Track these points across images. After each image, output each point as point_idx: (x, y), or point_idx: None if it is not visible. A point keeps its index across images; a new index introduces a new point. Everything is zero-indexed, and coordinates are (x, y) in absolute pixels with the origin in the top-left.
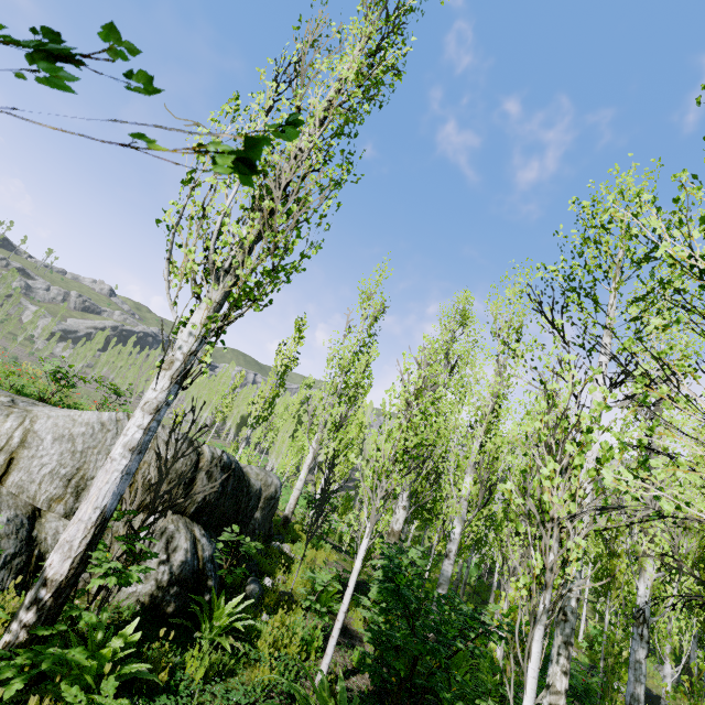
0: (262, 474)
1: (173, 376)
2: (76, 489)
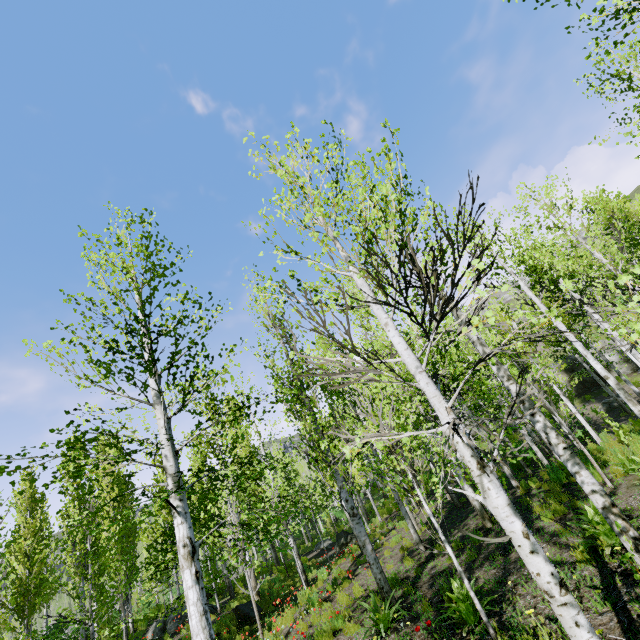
0: None
1: None
2: None
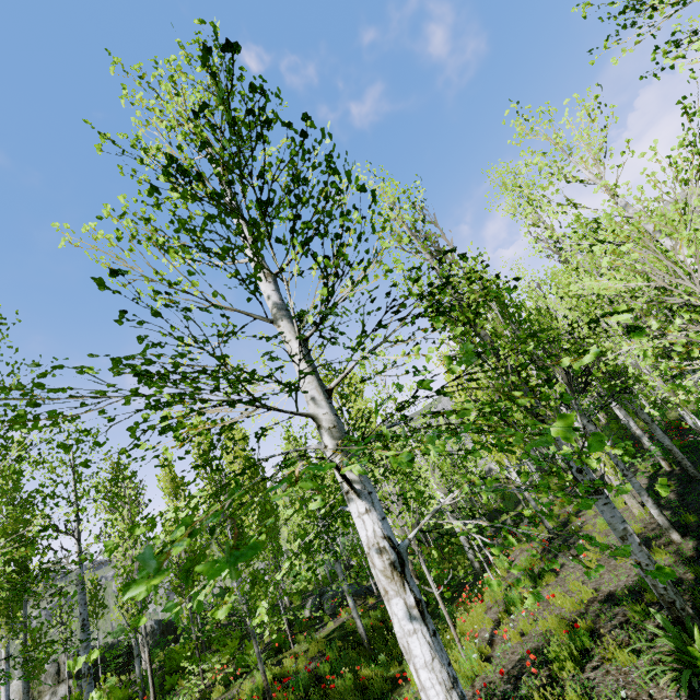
0: None
1: (4, 662)
2: None
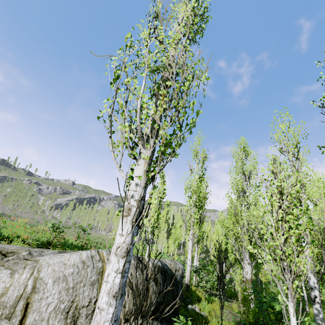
0: (172, 263)
1: (132, 220)
2: (73, 319)
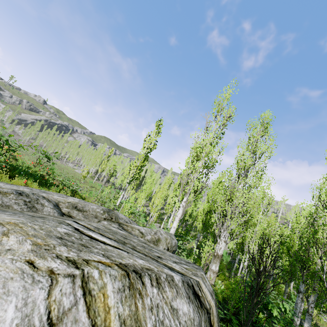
0: (168, 237)
1: None
2: None
